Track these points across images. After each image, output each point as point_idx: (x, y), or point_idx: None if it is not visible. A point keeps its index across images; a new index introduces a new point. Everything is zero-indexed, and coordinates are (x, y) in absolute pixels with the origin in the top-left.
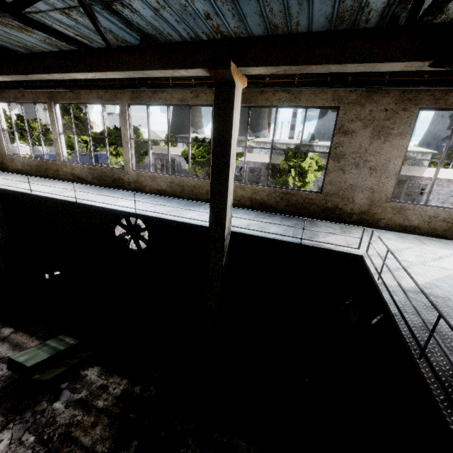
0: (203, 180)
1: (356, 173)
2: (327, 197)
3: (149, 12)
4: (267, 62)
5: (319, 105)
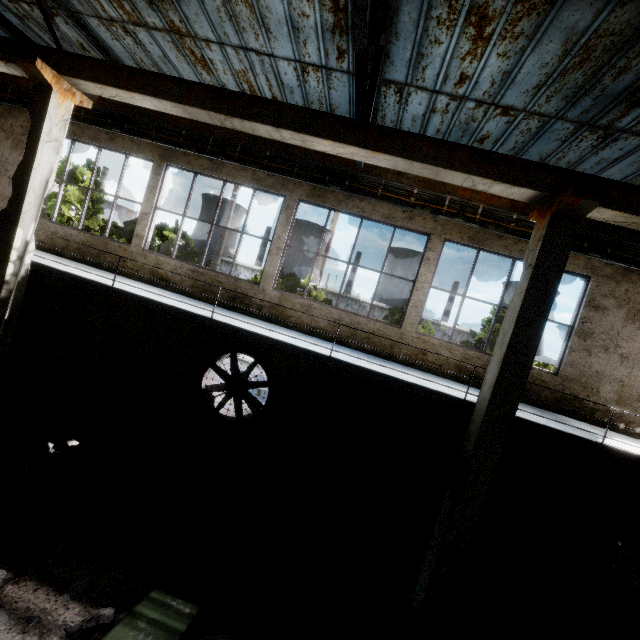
0: (391, 327)
1: (604, 358)
2: (565, 382)
3: (419, 110)
4: (627, 209)
5: (569, 269)
